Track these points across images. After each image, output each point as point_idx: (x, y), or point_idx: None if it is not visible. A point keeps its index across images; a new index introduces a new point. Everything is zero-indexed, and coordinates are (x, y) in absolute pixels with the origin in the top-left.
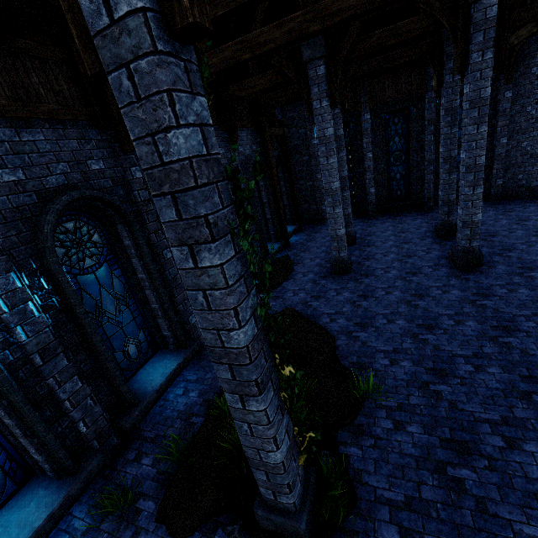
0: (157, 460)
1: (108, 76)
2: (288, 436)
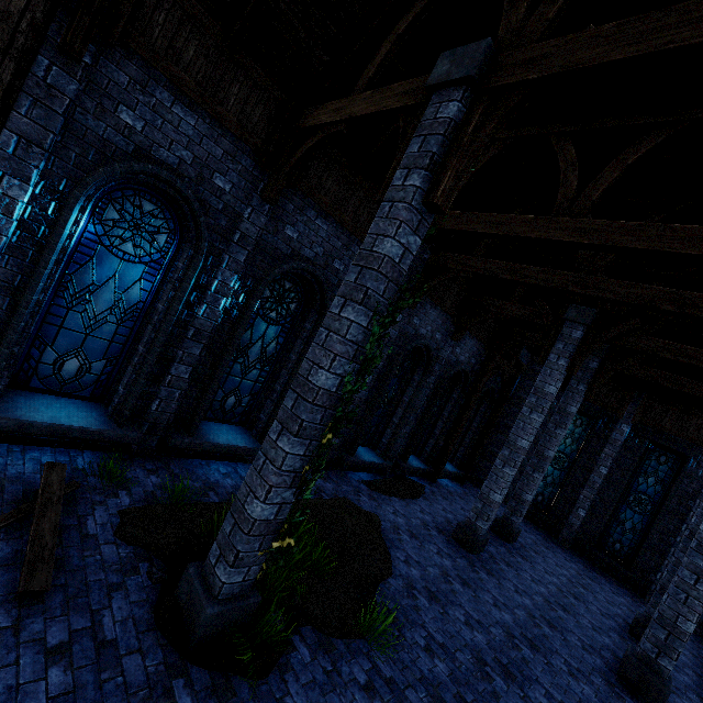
0: (161, 485)
1: (382, 203)
2: (277, 513)
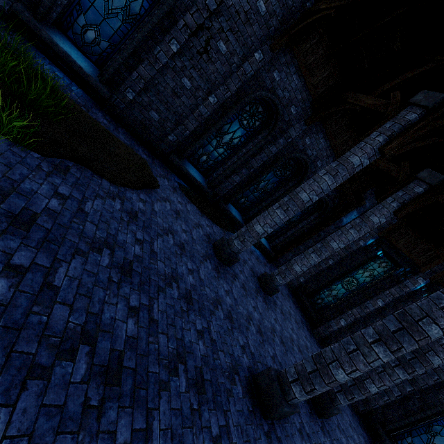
0: None
1: None
2: None
